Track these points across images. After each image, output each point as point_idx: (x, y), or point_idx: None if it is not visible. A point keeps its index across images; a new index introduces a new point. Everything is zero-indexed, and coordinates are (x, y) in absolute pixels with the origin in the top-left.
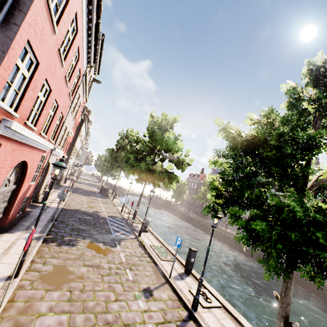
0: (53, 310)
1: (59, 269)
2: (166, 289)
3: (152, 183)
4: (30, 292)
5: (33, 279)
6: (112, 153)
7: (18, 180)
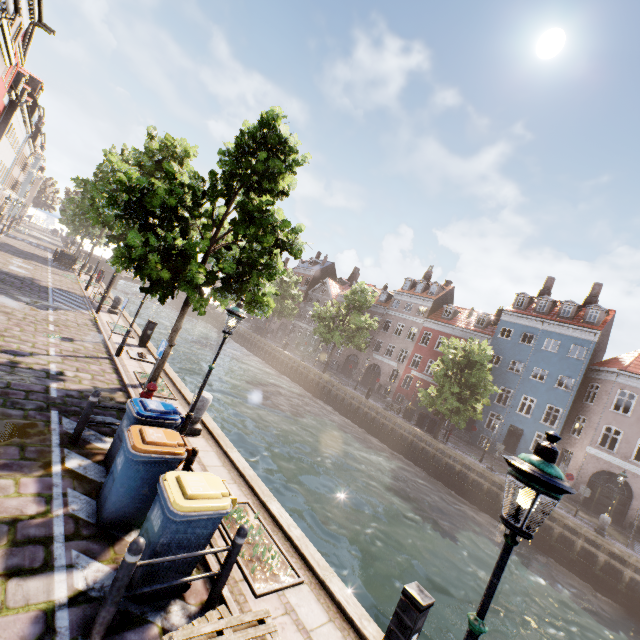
0: None
1: None
2: (96, 345)
3: None
4: None
5: None
6: (85, 188)
7: None
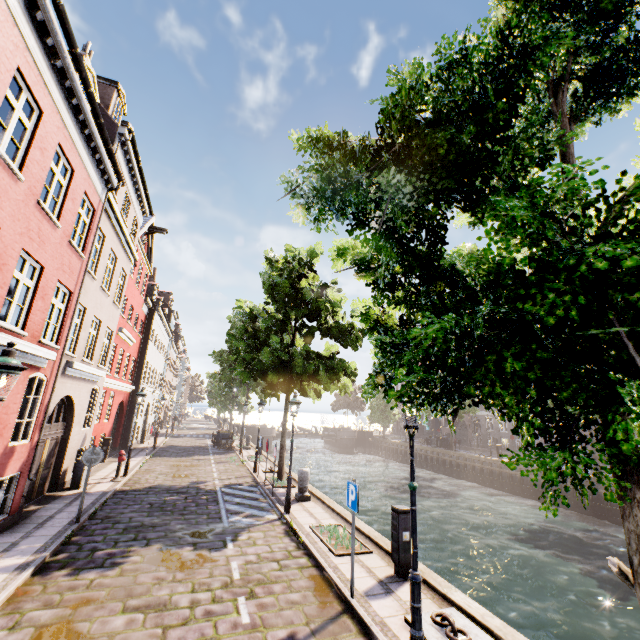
0: None
1: (49, 634)
2: (341, 631)
3: (298, 390)
4: None
5: None
6: (221, 358)
7: None
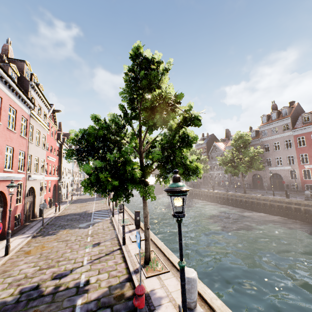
0: (27, 263)
1: (38, 247)
2: (112, 240)
3: None
4: (15, 259)
5: (19, 254)
6: None
7: (3, 204)
